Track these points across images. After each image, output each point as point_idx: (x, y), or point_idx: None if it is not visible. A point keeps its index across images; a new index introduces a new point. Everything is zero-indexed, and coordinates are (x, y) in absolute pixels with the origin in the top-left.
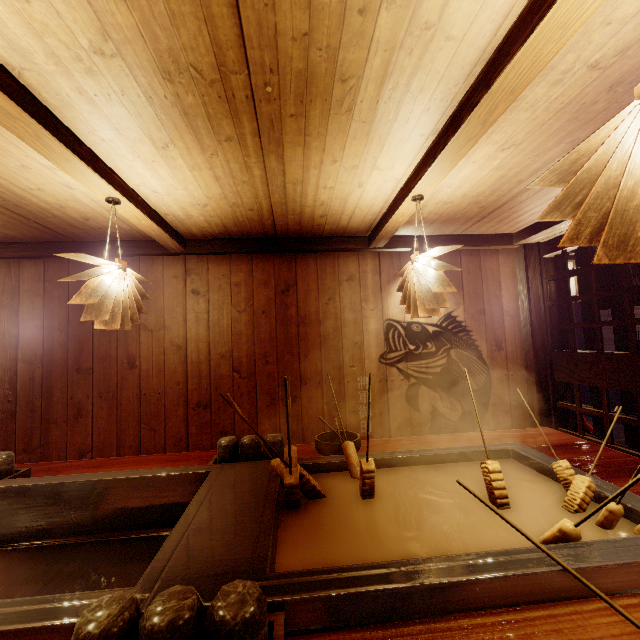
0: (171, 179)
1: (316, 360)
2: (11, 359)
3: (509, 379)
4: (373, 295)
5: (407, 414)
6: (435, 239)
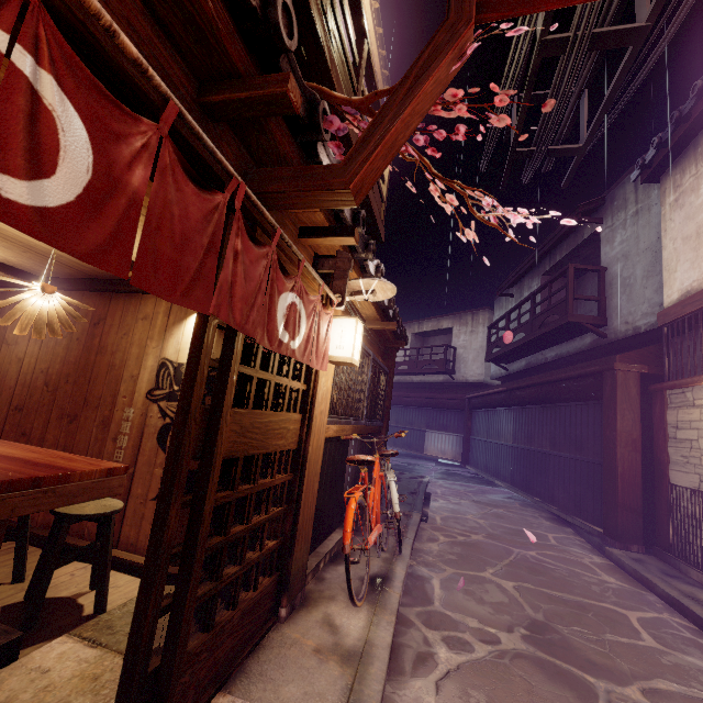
0: None
1: (101, 386)
2: None
3: None
4: (158, 334)
5: (154, 452)
6: None
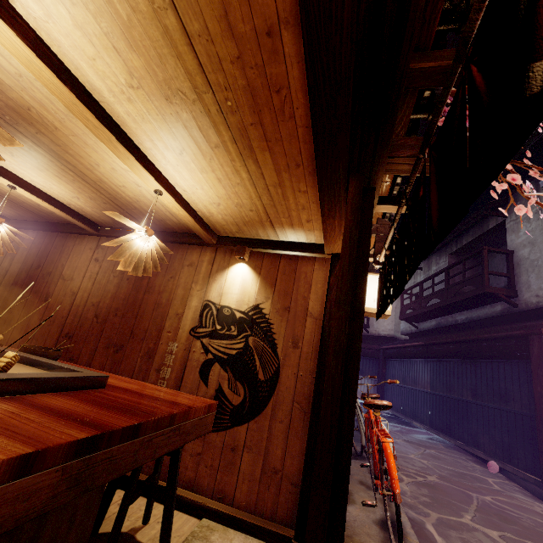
0: (40, 177)
1: (147, 321)
2: None
3: (298, 379)
4: (202, 279)
5: (196, 385)
6: (257, 242)
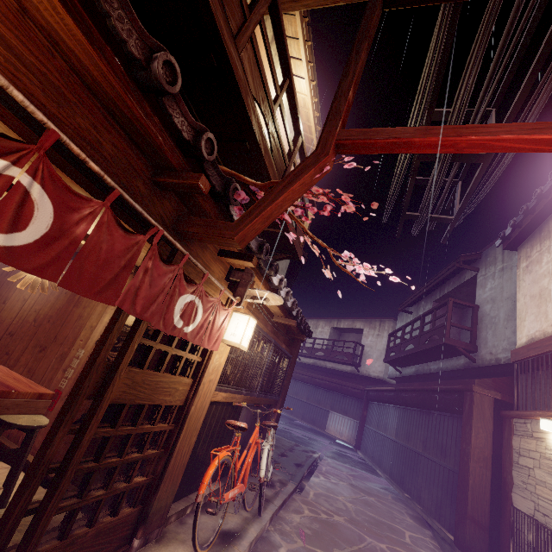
0: None
1: (69, 329)
2: None
3: None
4: None
5: None
6: None
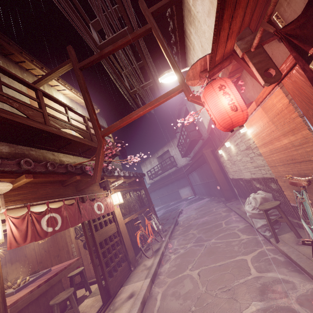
0: None
1: (61, 243)
2: (5, 262)
3: None
4: None
5: (85, 251)
6: None
